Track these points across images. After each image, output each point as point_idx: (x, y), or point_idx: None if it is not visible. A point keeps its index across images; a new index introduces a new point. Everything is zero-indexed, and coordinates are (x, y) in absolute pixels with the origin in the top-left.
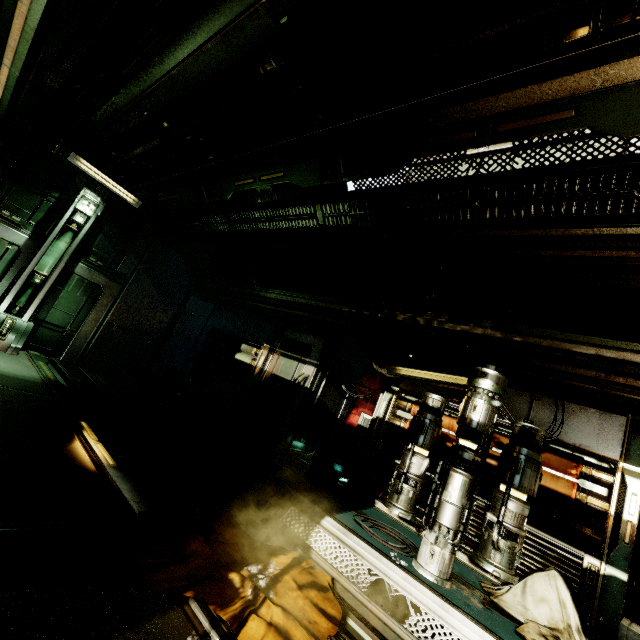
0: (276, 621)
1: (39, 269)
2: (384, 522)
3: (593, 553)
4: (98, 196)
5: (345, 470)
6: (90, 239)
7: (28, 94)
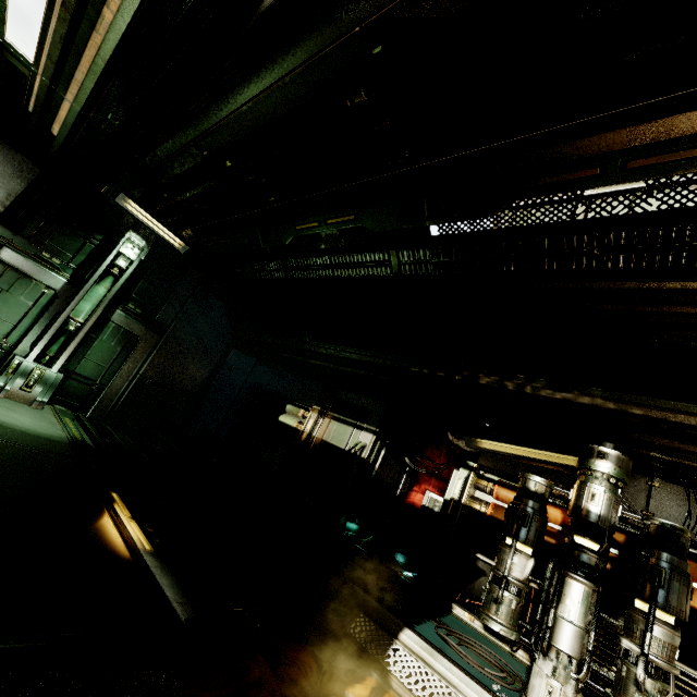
0: None
1: (75, 315)
2: (469, 636)
3: None
4: (143, 239)
5: (408, 561)
6: (130, 285)
7: (86, 131)
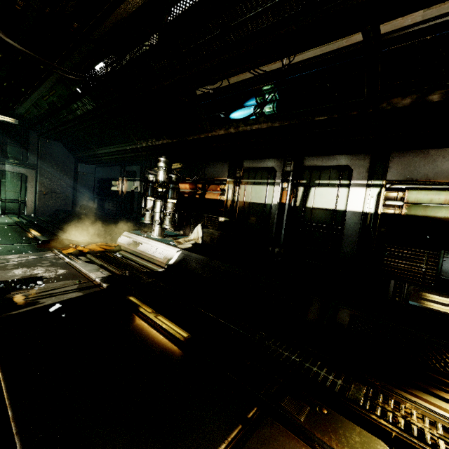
0: (80, 249)
1: None
2: None
3: (221, 215)
4: None
5: None
6: (4, 150)
7: None
